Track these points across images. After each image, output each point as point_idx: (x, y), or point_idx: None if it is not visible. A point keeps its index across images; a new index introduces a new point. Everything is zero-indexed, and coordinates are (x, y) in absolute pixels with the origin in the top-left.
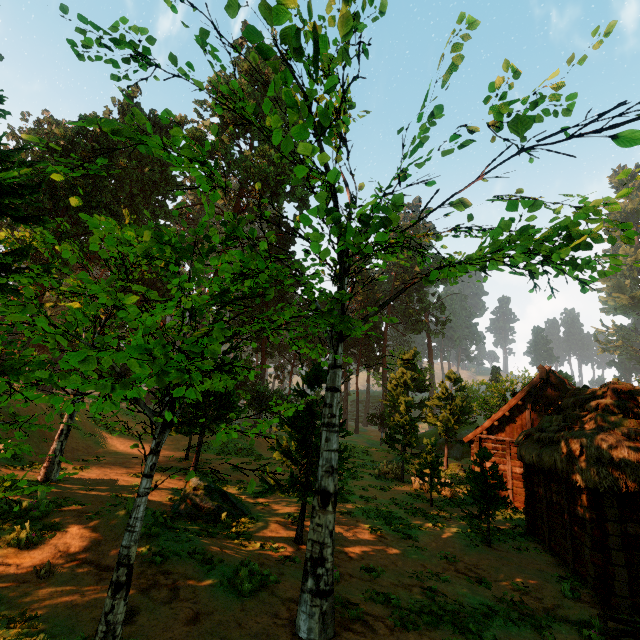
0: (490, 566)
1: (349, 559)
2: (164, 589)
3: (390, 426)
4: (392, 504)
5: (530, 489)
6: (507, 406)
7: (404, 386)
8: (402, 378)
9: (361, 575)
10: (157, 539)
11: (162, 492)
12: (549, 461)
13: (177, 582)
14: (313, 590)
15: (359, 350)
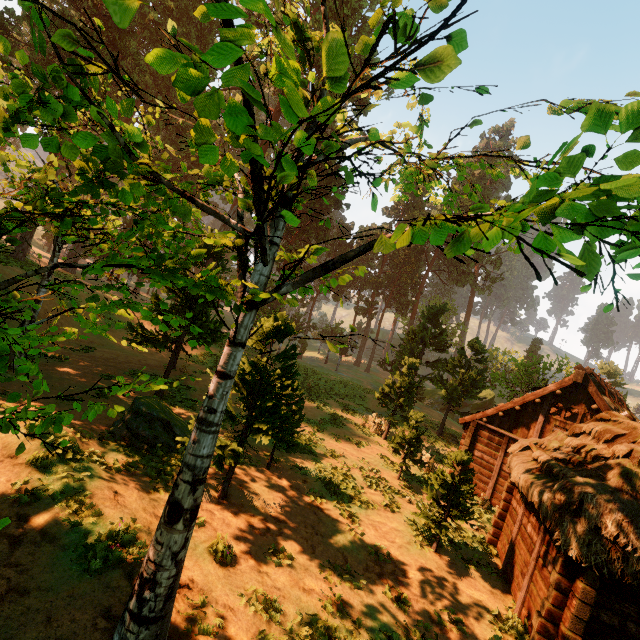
0: (421, 579)
1: (264, 531)
2: (3, 542)
3: (386, 383)
4: (356, 467)
5: (508, 501)
6: (521, 400)
7: (421, 342)
8: (421, 333)
9: (263, 558)
10: (44, 471)
11: (119, 402)
12: (535, 496)
13: (25, 535)
14: (134, 614)
15: (391, 291)
